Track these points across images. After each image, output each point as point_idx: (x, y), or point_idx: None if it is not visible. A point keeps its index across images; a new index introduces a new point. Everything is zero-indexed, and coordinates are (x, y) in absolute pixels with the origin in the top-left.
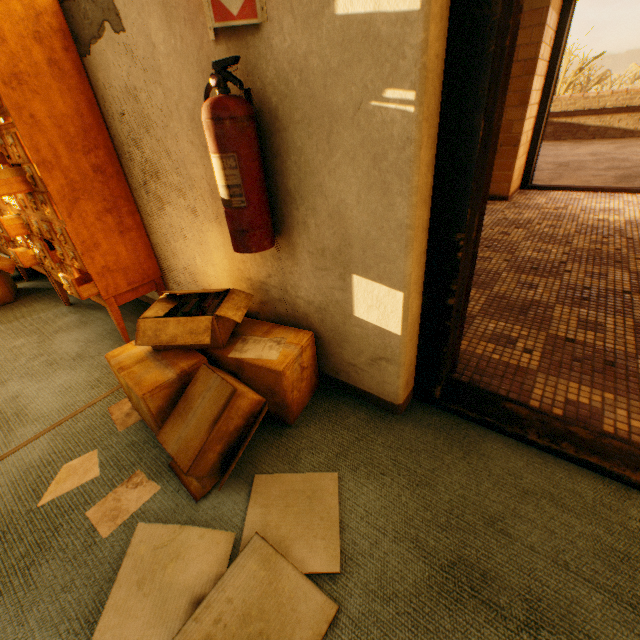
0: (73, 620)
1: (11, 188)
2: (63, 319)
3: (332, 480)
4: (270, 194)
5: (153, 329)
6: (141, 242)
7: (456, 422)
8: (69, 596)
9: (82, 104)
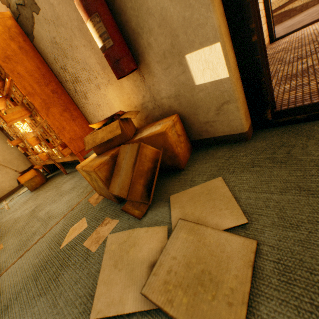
0: (82, 297)
1: (21, 114)
2: (65, 179)
3: (219, 181)
4: (126, 41)
5: (91, 139)
6: (84, 123)
7: (290, 127)
8: (79, 285)
9: (38, 63)
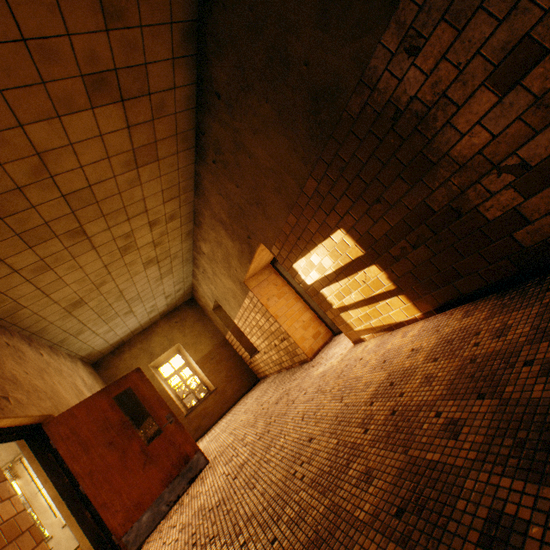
0: None
1: None
2: None
3: None
4: None
5: None
6: None
7: None
8: None
9: None
